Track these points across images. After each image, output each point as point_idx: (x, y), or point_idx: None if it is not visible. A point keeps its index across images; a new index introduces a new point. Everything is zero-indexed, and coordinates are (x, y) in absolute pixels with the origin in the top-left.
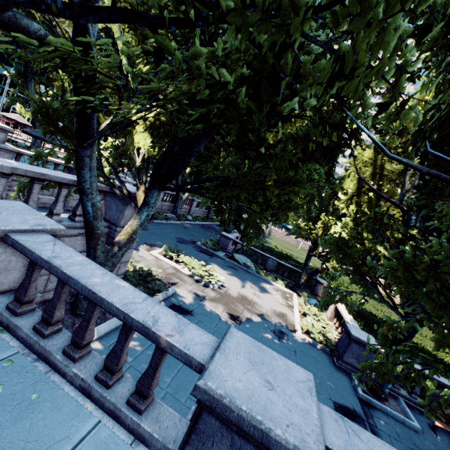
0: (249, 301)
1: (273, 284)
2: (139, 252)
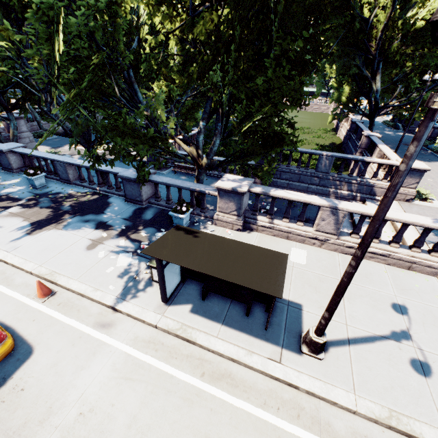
0: None
1: None
2: (62, 147)
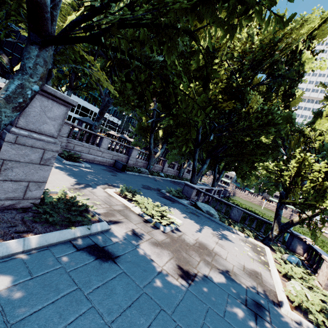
0: (208, 251)
1: (240, 234)
2: (93, 188)
